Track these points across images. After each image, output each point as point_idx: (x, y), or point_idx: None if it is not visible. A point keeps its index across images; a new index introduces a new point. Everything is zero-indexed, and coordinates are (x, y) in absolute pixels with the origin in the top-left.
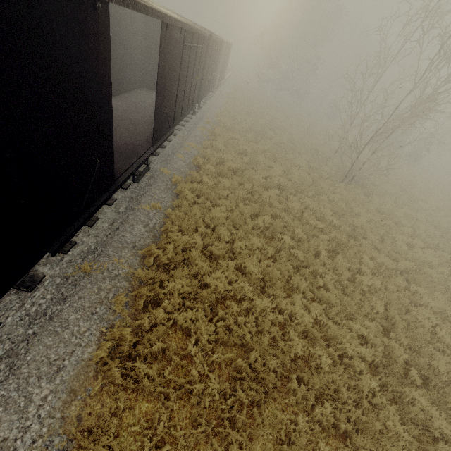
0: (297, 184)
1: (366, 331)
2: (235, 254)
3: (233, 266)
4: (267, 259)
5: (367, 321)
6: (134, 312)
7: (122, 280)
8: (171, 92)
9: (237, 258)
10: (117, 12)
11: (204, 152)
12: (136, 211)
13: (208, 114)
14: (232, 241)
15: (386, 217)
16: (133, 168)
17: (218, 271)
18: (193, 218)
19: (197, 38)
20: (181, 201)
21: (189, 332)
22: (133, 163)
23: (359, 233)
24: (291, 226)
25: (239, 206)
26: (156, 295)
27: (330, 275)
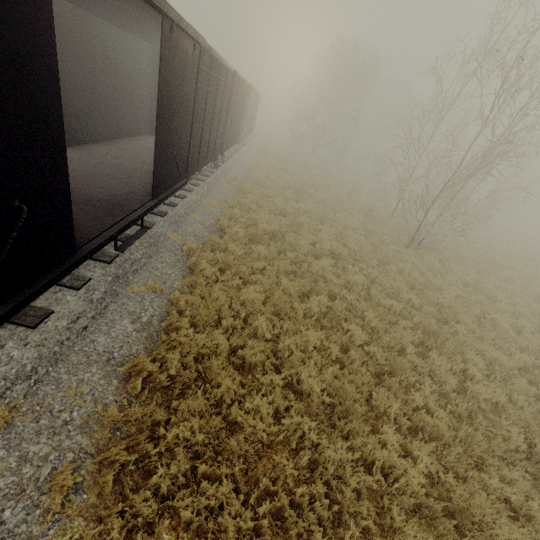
0: (355, 251)
1: (513, 490)
2: (281, 359)
3: (280, 382)
4: (329, 364)
5: (507, 469)
6: (95, 501)
7: (76, 433)
8: (182, 127)
9: (285, 367)
10: (112, 34)
11: (230, 212)
12: (122, 297)
13: (234, 169)
14: (276, 339)
15: (473, 290)
16: (115, 229)
17: (255, 396)
18: (214, 303)
19: (218, 68)
20: (195, 279)
21: (204, 534)
22: (117, 221)
23: (451, 315)
24: (357, 309)
25: (281, 282)
26: (144, 454)
27: (427, 384)
